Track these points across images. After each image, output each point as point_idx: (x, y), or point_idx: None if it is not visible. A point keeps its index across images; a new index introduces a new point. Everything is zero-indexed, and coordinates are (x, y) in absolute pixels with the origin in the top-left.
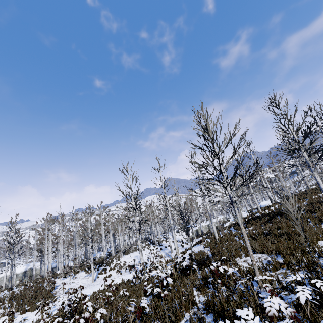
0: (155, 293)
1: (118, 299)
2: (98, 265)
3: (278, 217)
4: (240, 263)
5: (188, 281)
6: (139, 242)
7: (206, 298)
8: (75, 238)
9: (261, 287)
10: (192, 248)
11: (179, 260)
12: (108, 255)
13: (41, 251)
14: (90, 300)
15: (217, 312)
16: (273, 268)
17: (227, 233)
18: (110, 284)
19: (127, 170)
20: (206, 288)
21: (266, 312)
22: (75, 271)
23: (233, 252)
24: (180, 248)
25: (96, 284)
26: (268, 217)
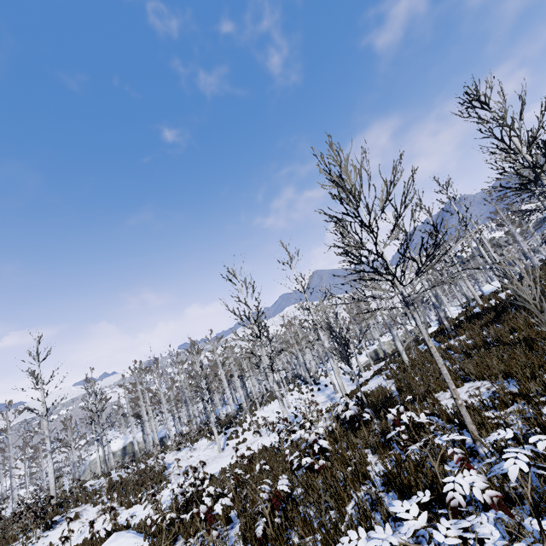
0: (305, 466)
1: (256, 477)
2: (224, 426)
3: (512, 311)
4: (445, 400)
5: (358, 440)
6: (275, 386)
7: (387, 465)
8: (184, 391)
9: (476, 441)
10: (369, 381)
11: (340, 407)
12: (239, 409)
13: (138, 417)
14: (218, 481)
15: (404, 488)
16: (500, 405)
17: (424, 351)
18: (242, 455)
19: (235, 276)
20: (387, 449)
21: (447, 501)
22: (193, 439)
23: (432, 383)
24: (350, 383)
25: (225, 456)
26: (493, 313)
